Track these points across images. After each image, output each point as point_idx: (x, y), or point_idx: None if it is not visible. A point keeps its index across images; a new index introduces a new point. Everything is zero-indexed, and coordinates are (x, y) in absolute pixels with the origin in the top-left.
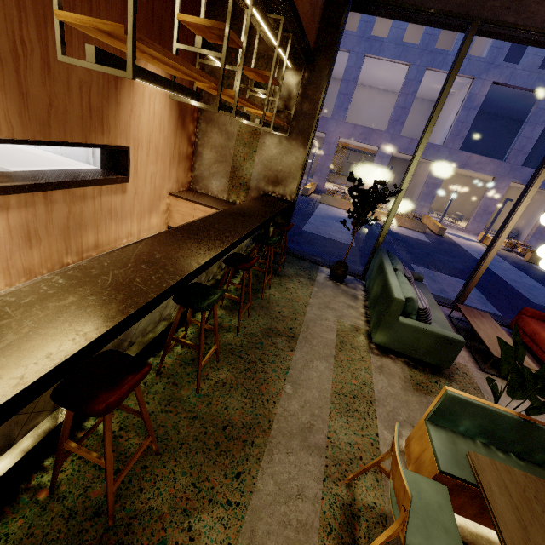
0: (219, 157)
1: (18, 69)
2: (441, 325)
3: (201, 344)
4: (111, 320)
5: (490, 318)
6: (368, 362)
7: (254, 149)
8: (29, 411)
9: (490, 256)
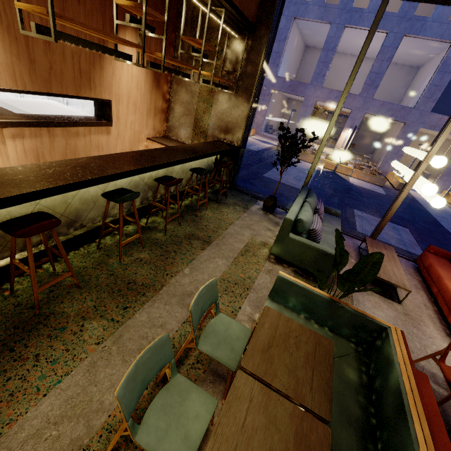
0: (186, 111)
1: (28, 44)
2: (331, 246)
3: (120, 227)
4: (35, 188)
5: (393, 250)
6: (261, 265)
7: (210, 104)
8: (3, 245)
9: (400, 198)
